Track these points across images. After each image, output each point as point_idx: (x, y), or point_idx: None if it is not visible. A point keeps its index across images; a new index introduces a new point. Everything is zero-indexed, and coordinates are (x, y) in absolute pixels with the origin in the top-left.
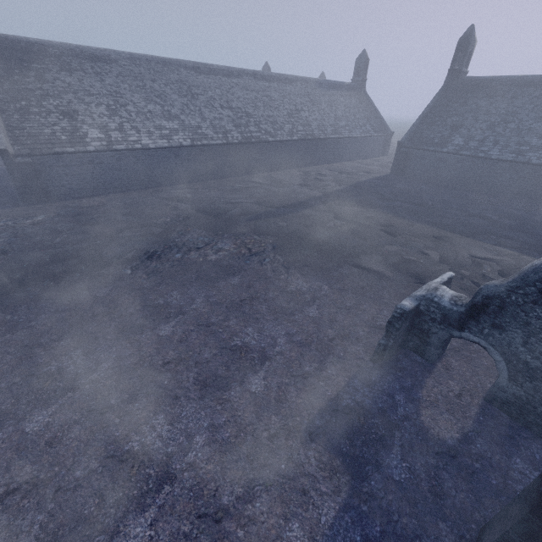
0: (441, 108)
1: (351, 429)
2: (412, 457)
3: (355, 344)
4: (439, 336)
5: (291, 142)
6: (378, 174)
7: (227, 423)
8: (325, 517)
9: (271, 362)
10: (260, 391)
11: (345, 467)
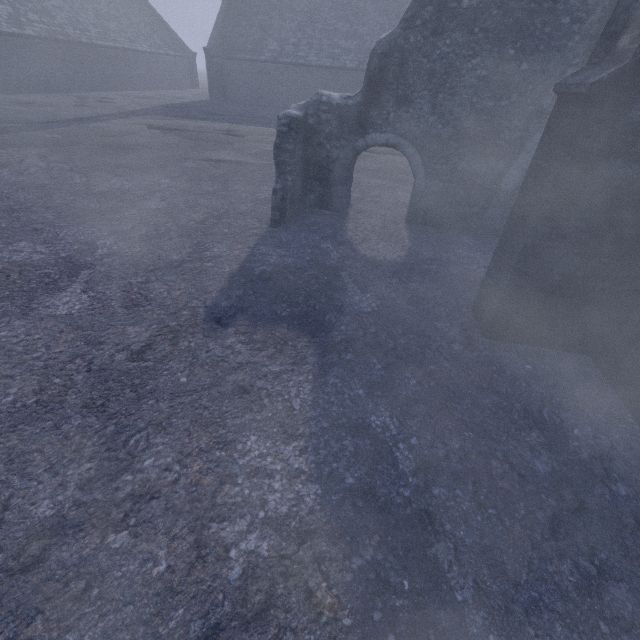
0: (241, 3)
1: (282, 292)
2: (372, 286)
3: (241, 218)
4: (343, 161)
5: (25, 40)
6: (196, 99)
7: (1, 381)
8: (298, 398)
9: (94, 269)
10: (82, 309)
11: (297, 330)
